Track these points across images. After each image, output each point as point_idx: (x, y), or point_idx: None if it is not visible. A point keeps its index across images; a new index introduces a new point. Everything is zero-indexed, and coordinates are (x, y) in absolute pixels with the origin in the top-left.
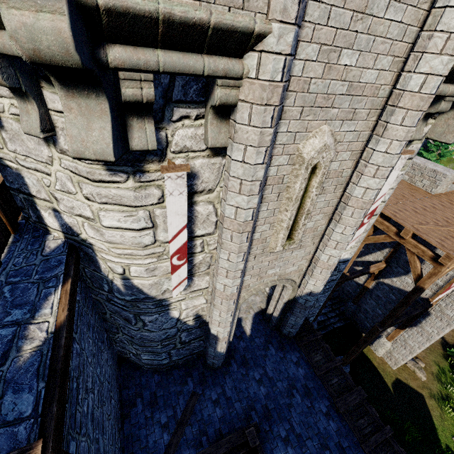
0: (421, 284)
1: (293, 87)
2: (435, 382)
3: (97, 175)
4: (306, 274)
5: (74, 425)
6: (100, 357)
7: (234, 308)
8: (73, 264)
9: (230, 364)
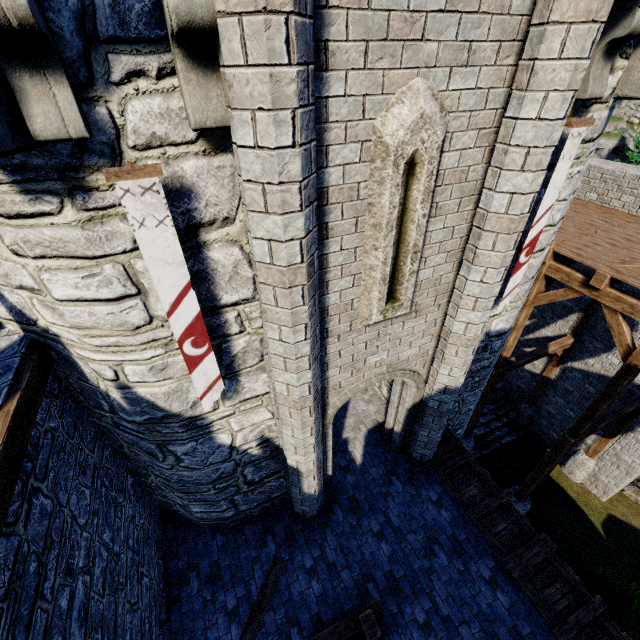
0: (633, 361)
1: None
2: None
3: (10, 205)
4: (435, 360)
5: (24, 637)
6: (113, 514)
7: (313, 421)
8: (29, 370)
9: (333, 510)
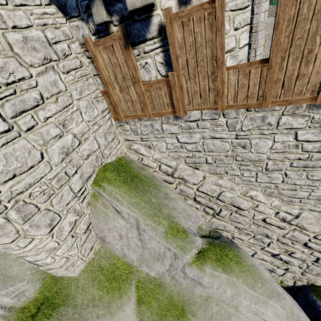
0: None
1: None
2: None
3: (245, 3)
4: None
5: None
6: None
7: None
8: None
9: None
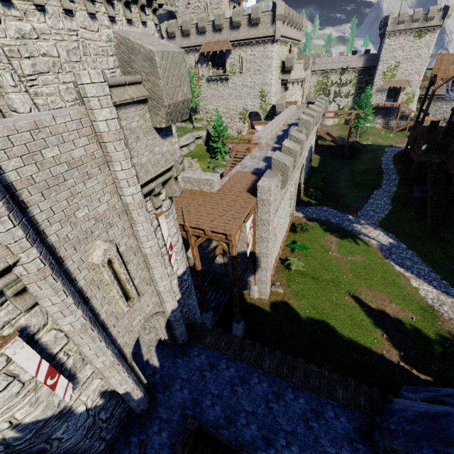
0: (232, 254)
1: (58, 246)
2: (288, 288)
3: None
4: (162, 303)
5: None
6: None
7: (122, 367)
8: None
9: (156, 397)
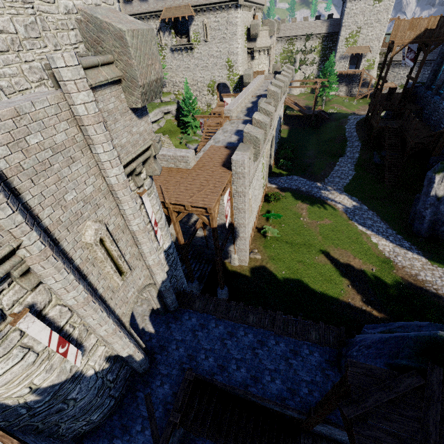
0: (212, 227)
1: (53, 228)
2: (265, 254)
3: None
4: (152, 275)
5: None
6: None
7: (123, 333)
8: None
9: (155, 358)
